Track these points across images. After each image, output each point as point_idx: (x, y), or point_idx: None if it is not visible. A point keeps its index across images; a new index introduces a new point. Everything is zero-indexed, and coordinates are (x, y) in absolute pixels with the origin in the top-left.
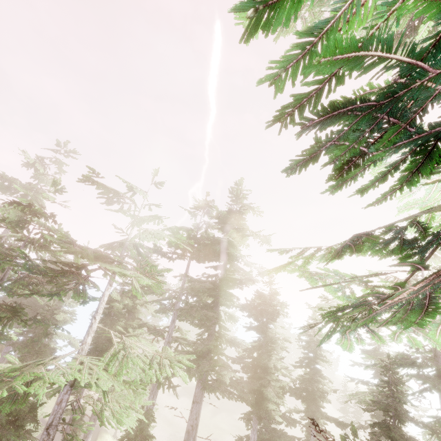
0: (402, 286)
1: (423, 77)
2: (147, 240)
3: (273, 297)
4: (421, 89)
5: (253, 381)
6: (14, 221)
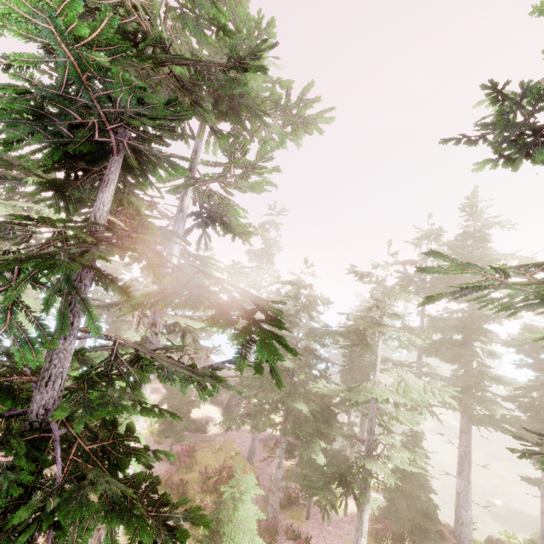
0: None
1: None
2: (395, 301)
3: None
4: None
5: (535, 421)
6: (294, 295)
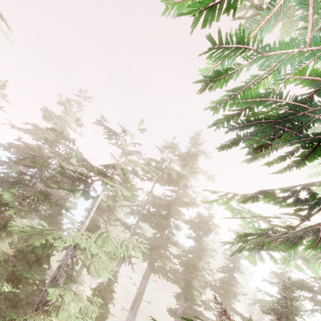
0: (292, 228)
1: (304, 111)
2: (129, 166)
3: (210, 219)
4: (304, 116)
5: (186, 273)
6: (52, 141)
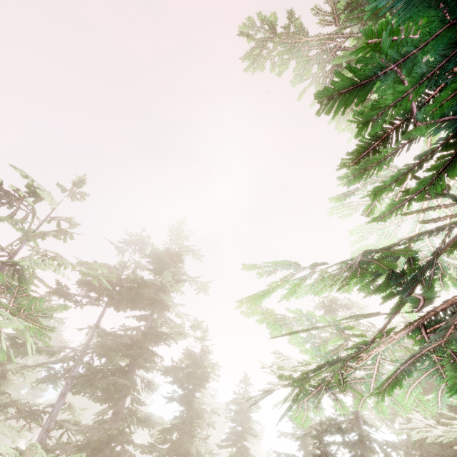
0: (388, 333)
1: None
2: (42, 267)
3: (205, 356)
4: None
5: None
6: None
